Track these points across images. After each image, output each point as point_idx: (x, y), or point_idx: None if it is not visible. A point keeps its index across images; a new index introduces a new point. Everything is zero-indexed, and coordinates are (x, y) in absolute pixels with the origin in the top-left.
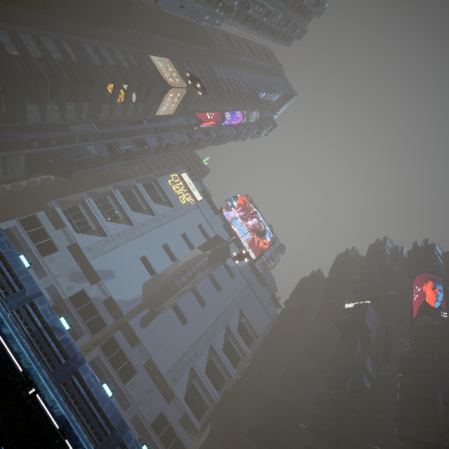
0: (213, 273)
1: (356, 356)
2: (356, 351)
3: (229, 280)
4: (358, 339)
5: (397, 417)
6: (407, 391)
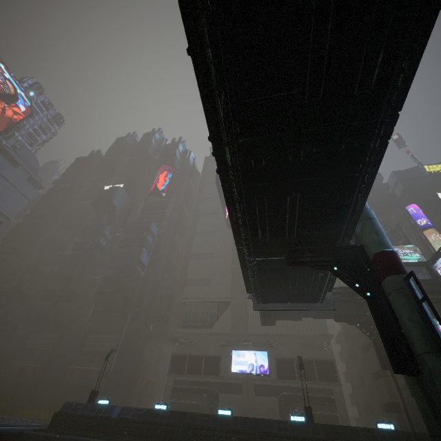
0: None
1: (100, 226)
2: (102, 222)
3: None
4: (105, 214)
5: (110, 259)
6: (122, 243)
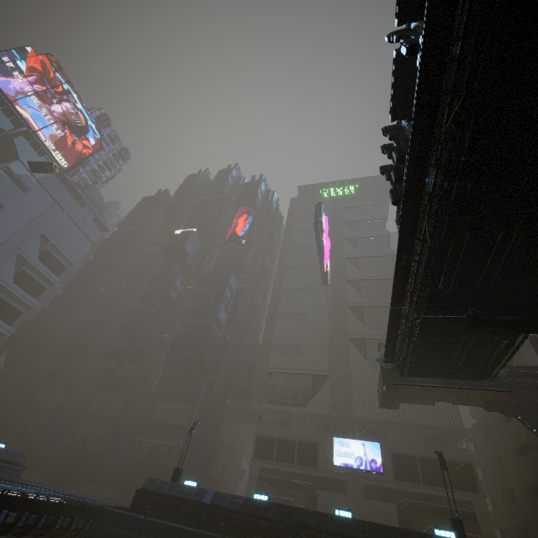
0: None
1: (171, 276)
2: (172, 272)
3: (19, 194)
4: (176, 262)
5: (182, 315)
6: (196, 297)
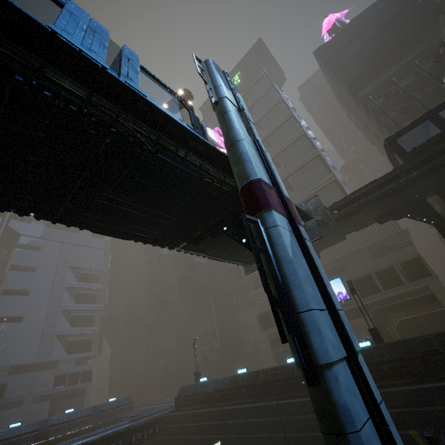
0: (14, 263)
1: None
2: None
3: (38, 254)
4: None
5: (174, 263)
6: None
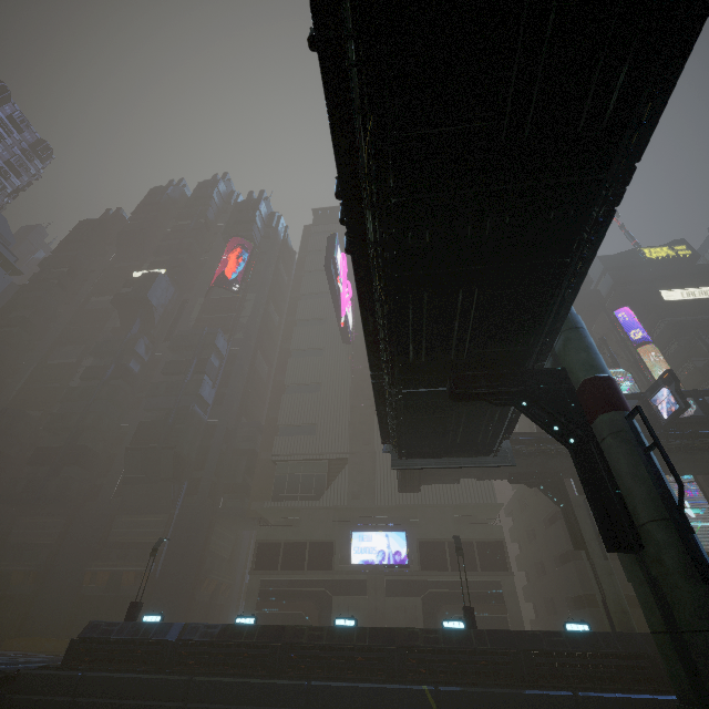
0: None
1: (129, 339)
2: (131, 333)
3: None
4: (137, 319)
5: (148, 395)
6: (168, 368)
